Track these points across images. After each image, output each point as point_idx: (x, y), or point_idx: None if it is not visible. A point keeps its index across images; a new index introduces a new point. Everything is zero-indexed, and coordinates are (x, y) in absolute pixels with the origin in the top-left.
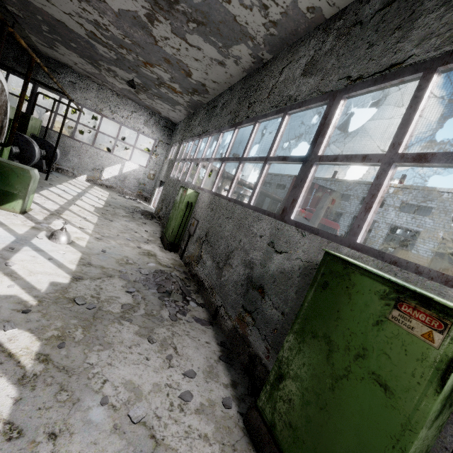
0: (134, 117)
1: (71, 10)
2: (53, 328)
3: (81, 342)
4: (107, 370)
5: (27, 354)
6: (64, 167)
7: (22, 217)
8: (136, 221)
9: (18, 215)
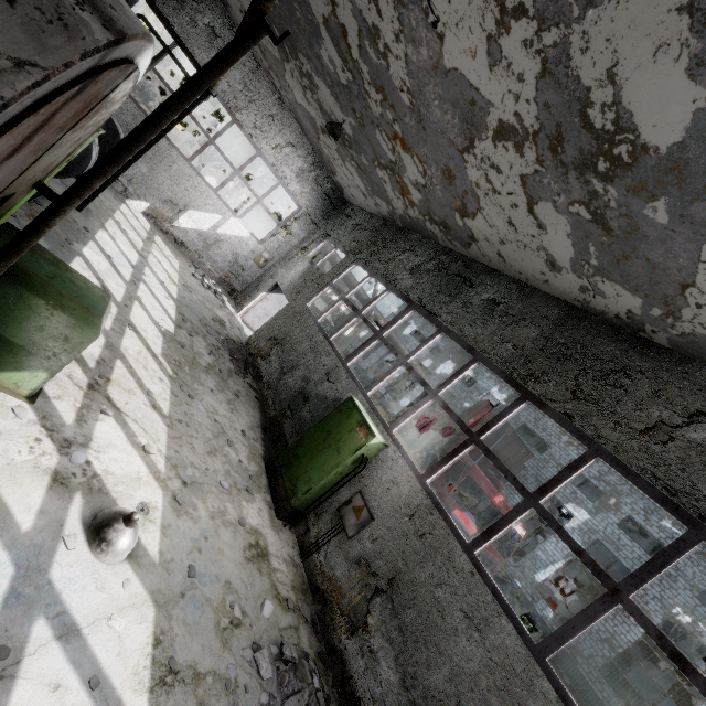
0: (288, 153)
1: None
2: None
3: None
4: None
5: None
6: None
7: (30, 420)
8: (226, 387)
9: (24, 413)
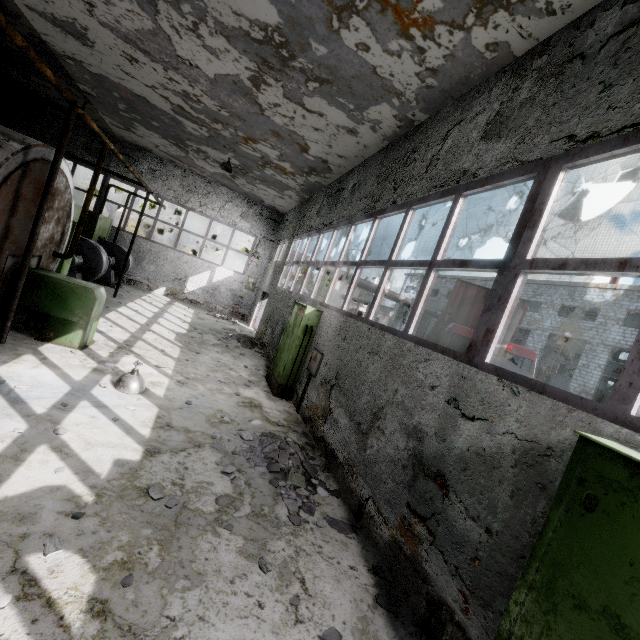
0: (229, 208)
1: (155, 81)
2: (116, 545)
3: (157, 572)
4: (198, 632)
5: (76, 600)
6: (137, 278)
7: (81, 354)
8: (232, 351)
9: (77, 351)
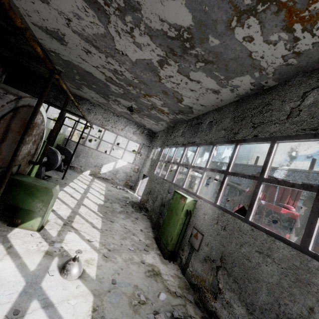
0: (127, 129)
1: (99, 64)
2: None
3: None
4: None
5: None
6: (75, 165)
7: (38, 237)
8: (130, 216)
9: (35, 234)
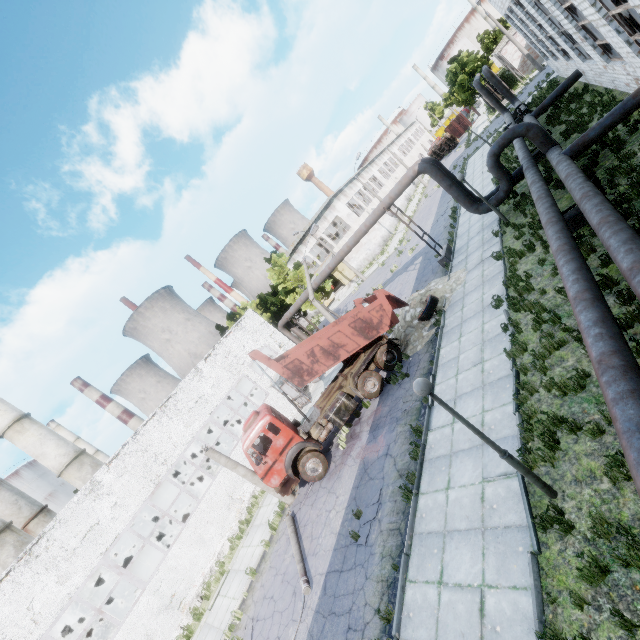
0: None
1: None
2: None
3: None
4: None
5: None
6: None
7: None
8: None
9: None
